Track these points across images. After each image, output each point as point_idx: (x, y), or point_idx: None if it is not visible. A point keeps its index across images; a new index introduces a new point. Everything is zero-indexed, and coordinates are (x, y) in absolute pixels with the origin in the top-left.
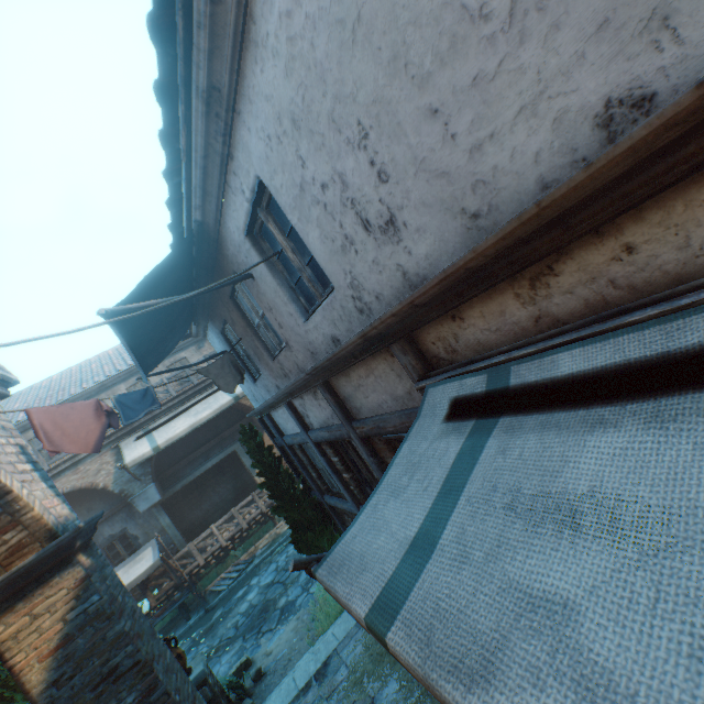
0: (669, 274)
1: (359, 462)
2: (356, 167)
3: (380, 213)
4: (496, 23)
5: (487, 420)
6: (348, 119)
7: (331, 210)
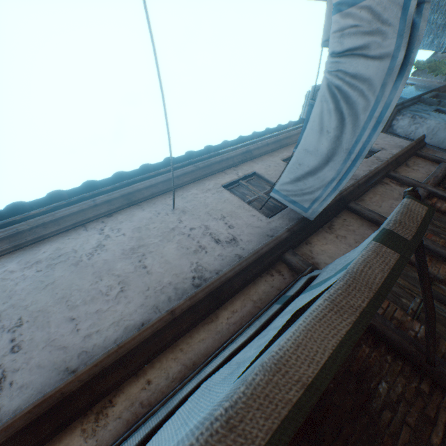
0: (164, 392)
1: None
2: None
3: None
4: (111, 297)
5: None
6: (14, 315)
7: None
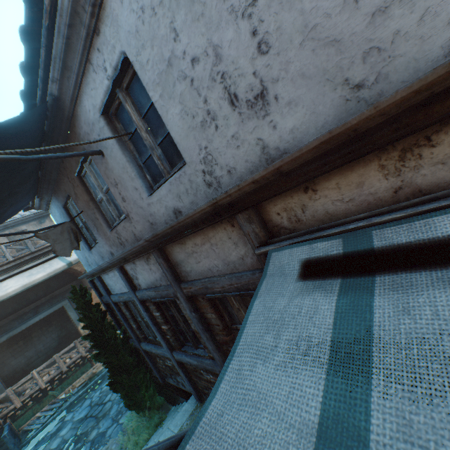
0: None
1: (178, 316)
2: (235, 38)
3: (251, 87)
4: None
5: (359, 280)
6: None
7: (198, 85)
